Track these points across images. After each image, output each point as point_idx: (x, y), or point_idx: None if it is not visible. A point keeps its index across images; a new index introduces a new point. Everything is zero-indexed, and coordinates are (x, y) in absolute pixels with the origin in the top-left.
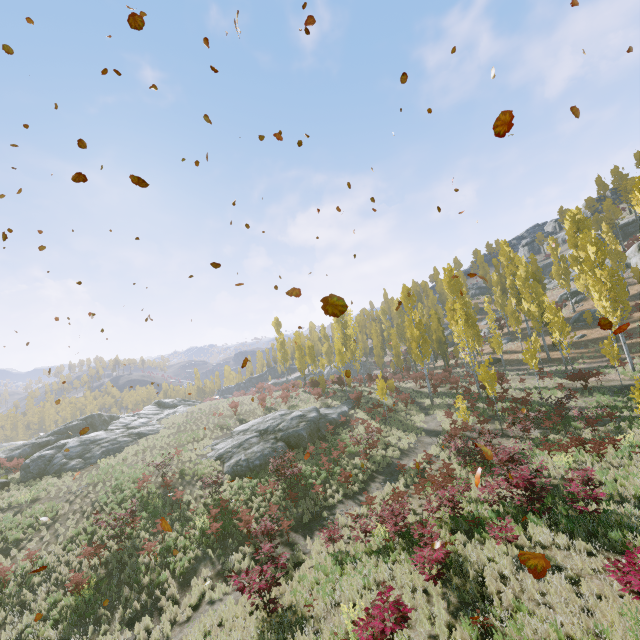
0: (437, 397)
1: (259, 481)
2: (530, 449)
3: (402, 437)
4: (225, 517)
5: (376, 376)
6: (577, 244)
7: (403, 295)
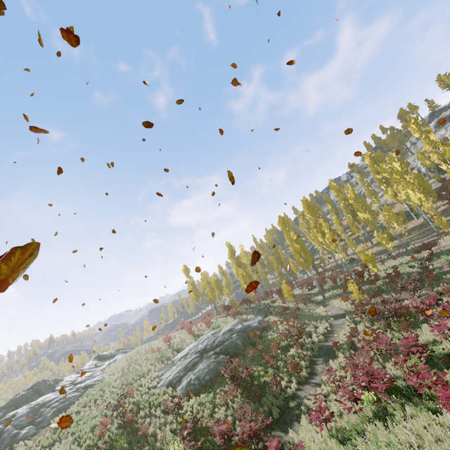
0: (324, 293)
1: (215, 394)
2: (445, 291)
3: (317, 325)
4: (197, 437)
5: (270, 292)
6: (378, 171)
7: (280, 222)
